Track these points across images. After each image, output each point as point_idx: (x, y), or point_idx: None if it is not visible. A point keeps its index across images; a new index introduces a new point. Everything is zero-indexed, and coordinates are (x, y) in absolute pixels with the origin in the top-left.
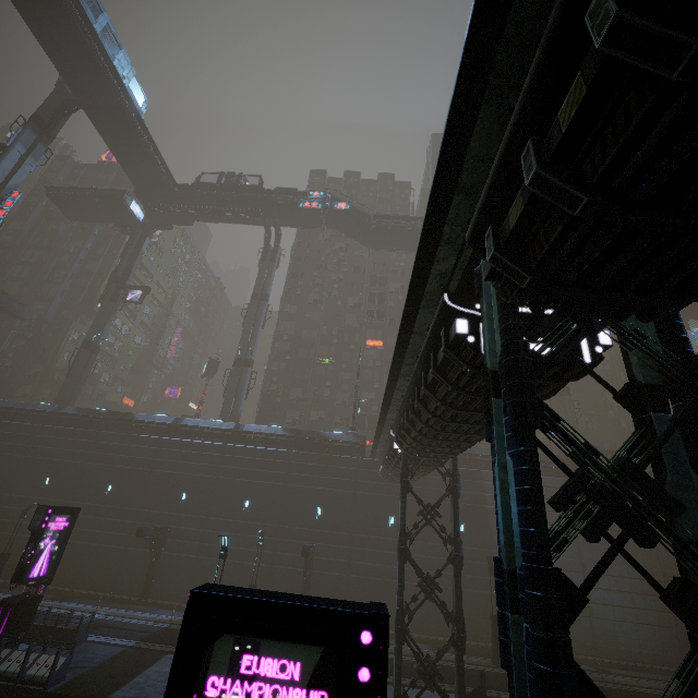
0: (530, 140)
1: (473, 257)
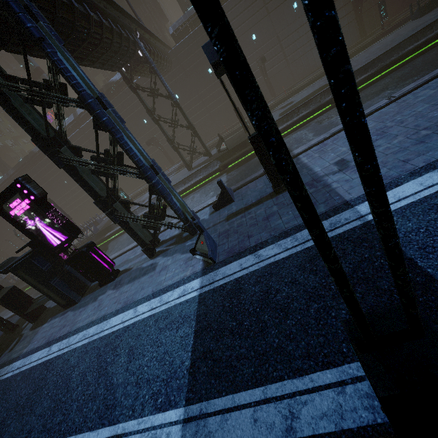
0: None
1: None
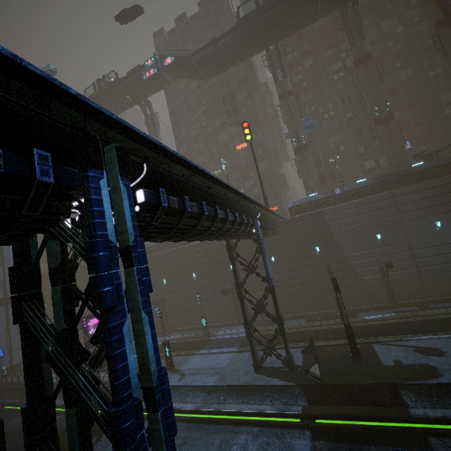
0: None
1: None
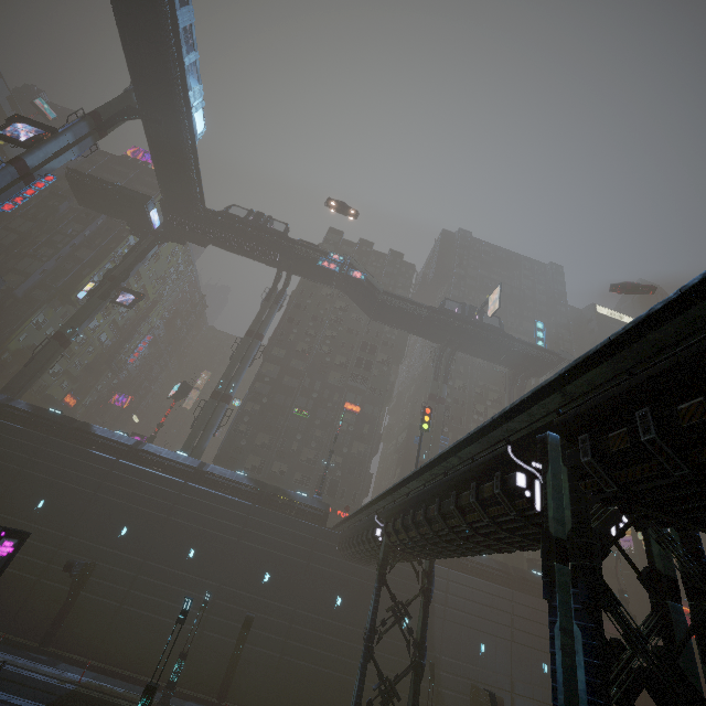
0: (649, 409)
1: (542, 427)
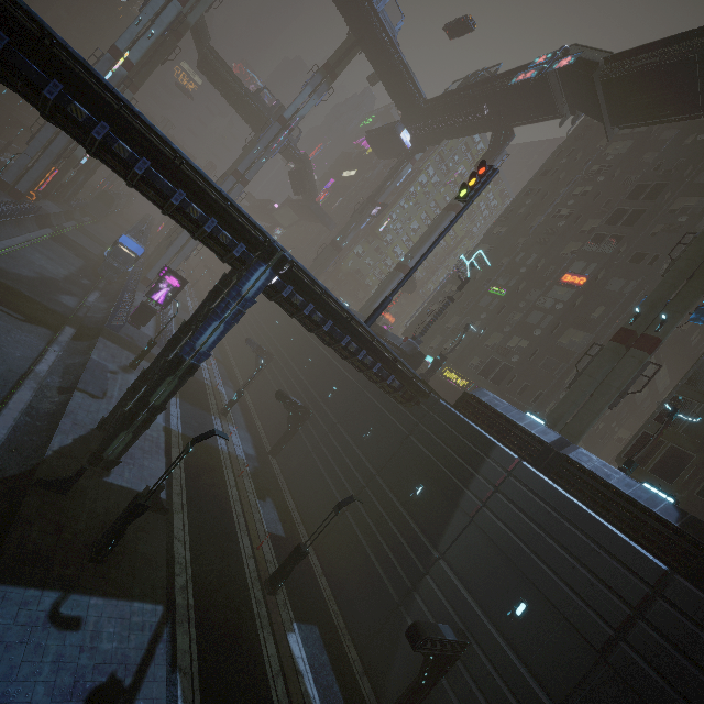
0: None
1: None
